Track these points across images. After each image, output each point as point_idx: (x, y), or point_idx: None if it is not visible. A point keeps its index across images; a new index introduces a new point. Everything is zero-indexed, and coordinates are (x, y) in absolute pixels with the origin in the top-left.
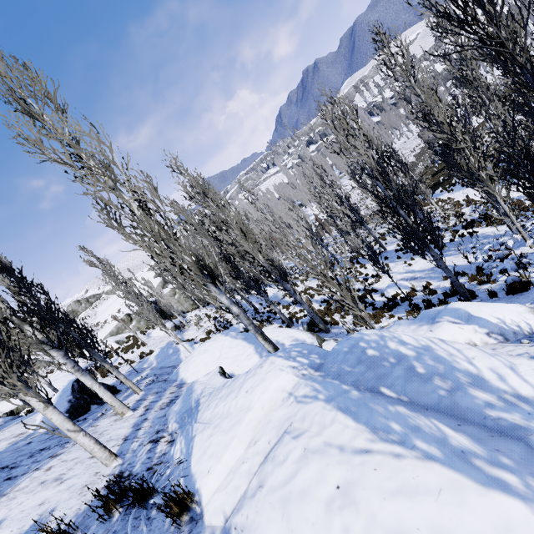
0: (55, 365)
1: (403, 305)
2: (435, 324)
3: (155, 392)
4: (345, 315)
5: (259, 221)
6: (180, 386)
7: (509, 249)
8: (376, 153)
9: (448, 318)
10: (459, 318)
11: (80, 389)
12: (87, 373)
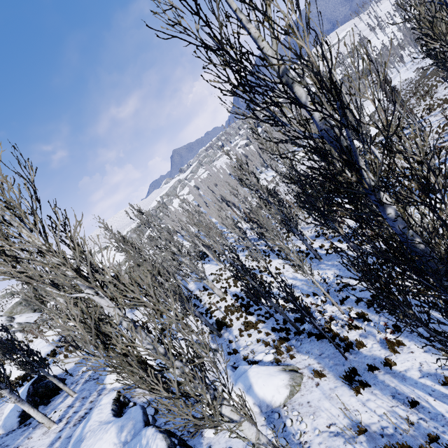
0: (39, 332)
1: (275, 317)
2: (235, 386)
3: (83, 397)
4: (240, 317)
5: (201, 212)
6: (100, 393)
7: (344, 283)
8: (267, 189)
9: (240, 385)
10: (244, 387)
11: (34, 391)
12: (25, 401)
